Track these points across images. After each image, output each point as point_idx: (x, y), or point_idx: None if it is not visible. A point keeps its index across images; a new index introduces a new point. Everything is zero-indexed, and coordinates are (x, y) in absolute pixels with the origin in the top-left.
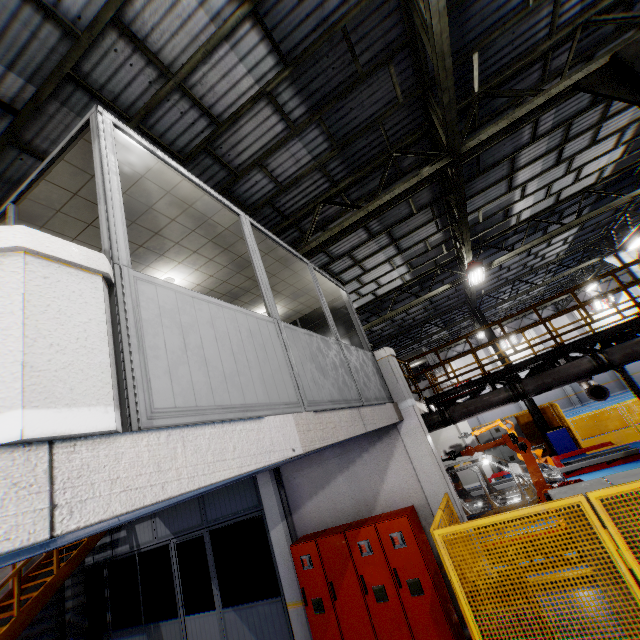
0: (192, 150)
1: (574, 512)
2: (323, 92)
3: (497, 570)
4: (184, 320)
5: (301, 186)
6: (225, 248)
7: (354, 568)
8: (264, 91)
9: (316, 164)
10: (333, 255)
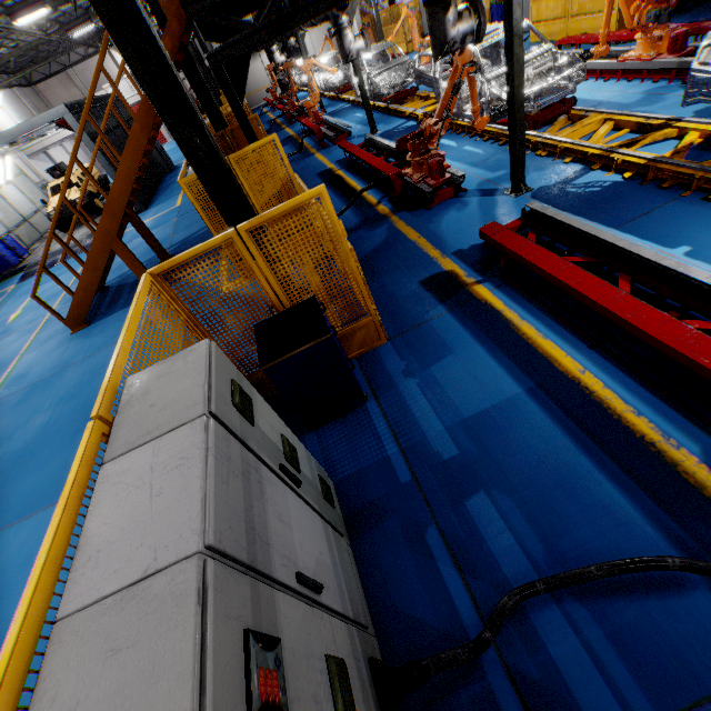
0: None
1: None
2: None
3: None
4: None
5: None
6: None
7: None
8: None
9: None
10: None
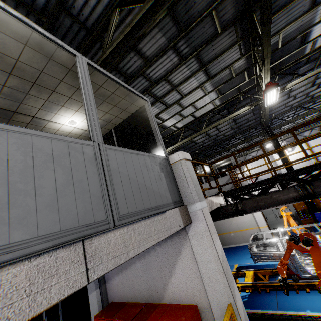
0: None
1: None
2: None
3: None
4: None
5: None
6: None
7: None
8: None
9: None
10: (152, 79)
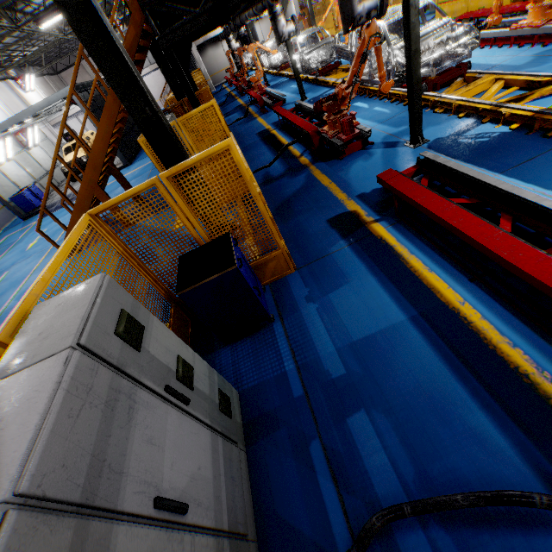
0: None
1: None
2: None
3: None
4: None
5: None
6: None
7: None
8: None
9: None
10: None
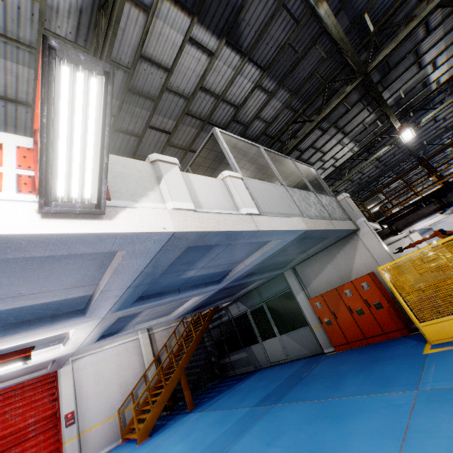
0: (228, 123)
1: (449, 243)
2: (283, 73)
3: (412, 278)
4: (259, 189)
5: (278, 119)
6: (253, 163)
7: (344, 303)
8: (256, 86)
9: (284, 106)
10: (302, 150)
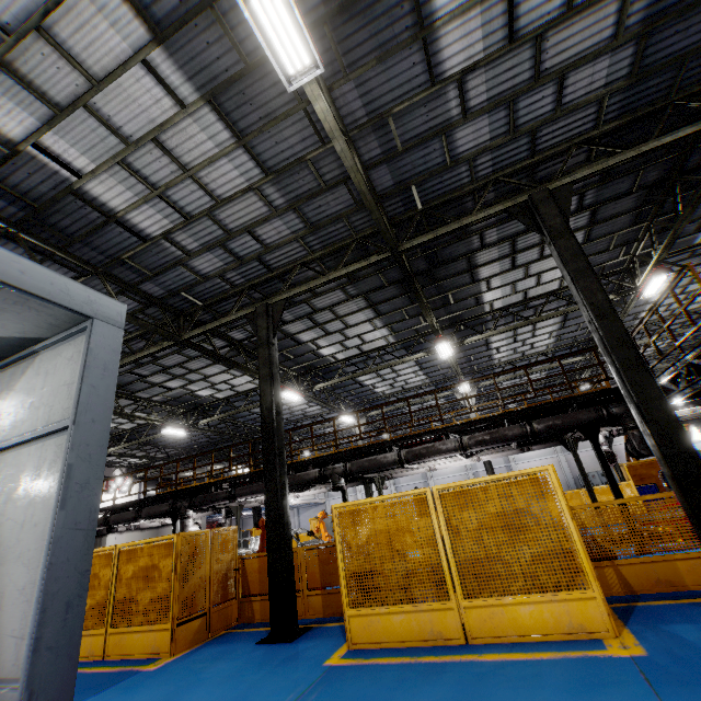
0: None
1: None
2: None
3: None
4: None
5: None
6: None
7: None
8: None
9: None
10: None
